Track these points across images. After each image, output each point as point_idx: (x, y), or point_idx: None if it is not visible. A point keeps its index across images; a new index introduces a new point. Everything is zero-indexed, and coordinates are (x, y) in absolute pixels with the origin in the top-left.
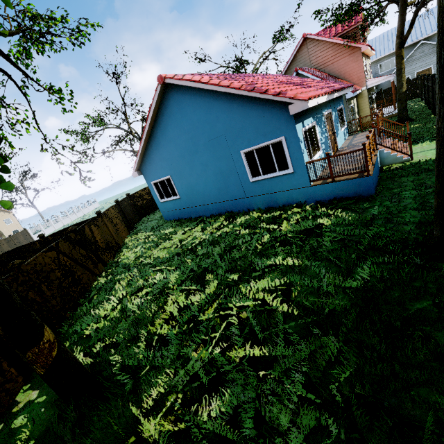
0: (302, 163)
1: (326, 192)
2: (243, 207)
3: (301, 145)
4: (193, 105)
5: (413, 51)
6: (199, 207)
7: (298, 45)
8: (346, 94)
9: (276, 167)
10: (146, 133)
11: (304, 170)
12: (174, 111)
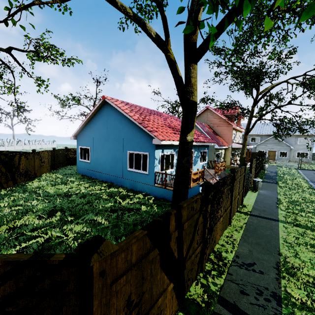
0: (153, 171)
1: (160, 192)
2: (120, 183)
3: (155, 161)
4: (114, 116)
5: (269, 138)
6: (98, 172)
7: (203, 110)
8: (215, 145)
9: (141, 167)
10: (87, 119)
11: (153, 175)
12: (105, 115)
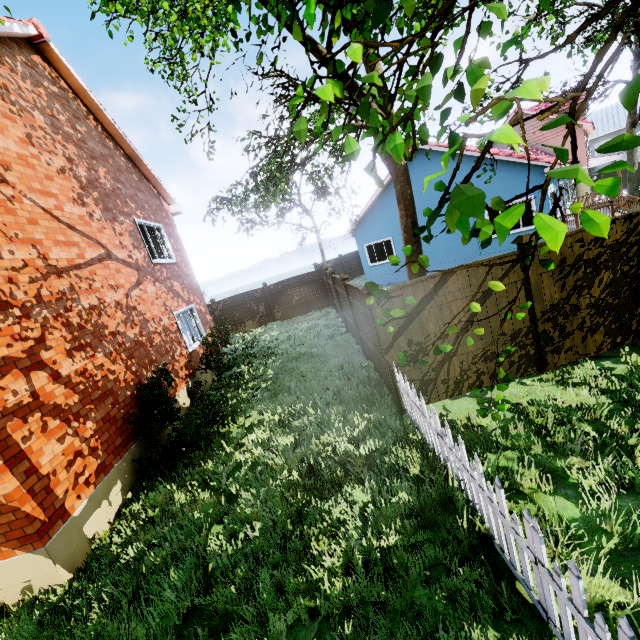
0: None
1: None
2: None
3: (549, 203)
4: (440, 168)
5: None
6: None
7: (508, 120)
8: None
9: (520, 224)
10: (378, 194)
11: None
12: (416, 173)
